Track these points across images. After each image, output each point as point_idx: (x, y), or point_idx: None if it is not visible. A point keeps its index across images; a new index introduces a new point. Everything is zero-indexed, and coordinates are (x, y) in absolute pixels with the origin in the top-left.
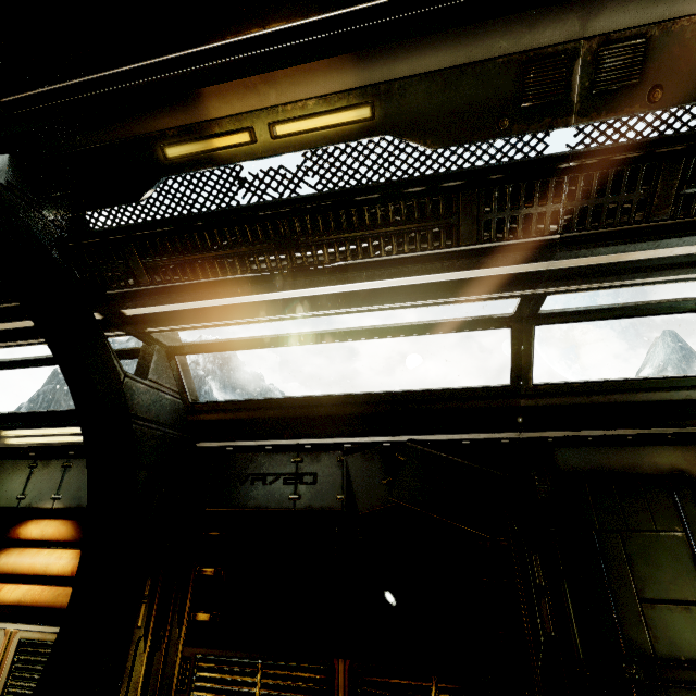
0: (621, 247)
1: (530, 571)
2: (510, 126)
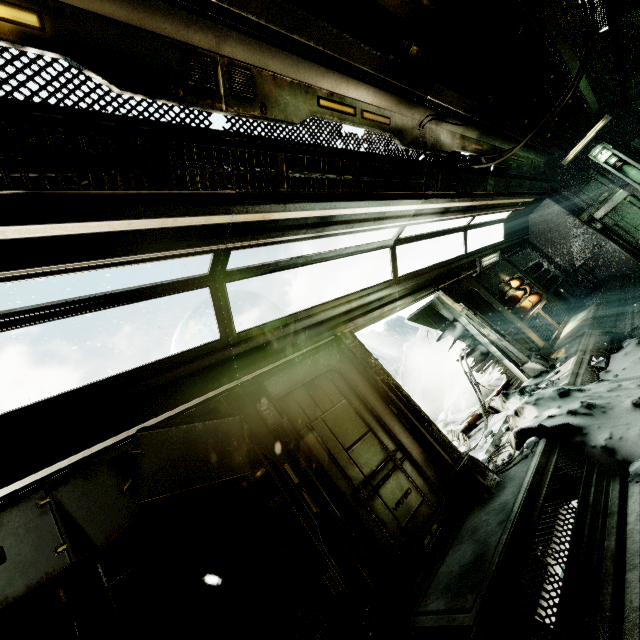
0: (269, 207)
1: (287, 478)
2: (185, 95)
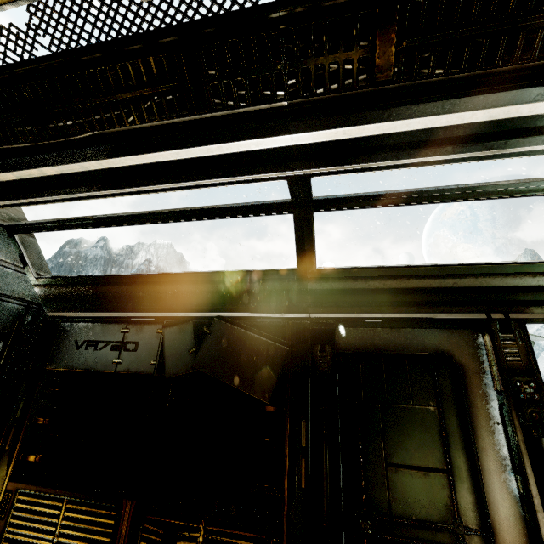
0: (352, 117)
1: (297, 434)
2: None
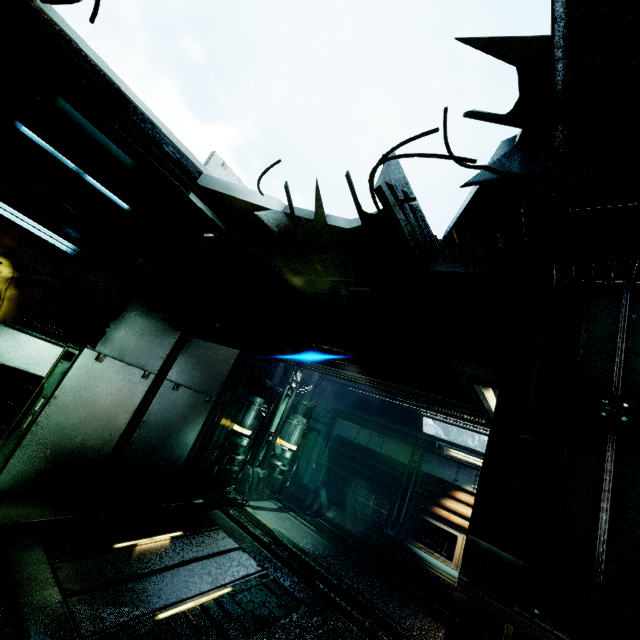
0: None
1: None
2: None
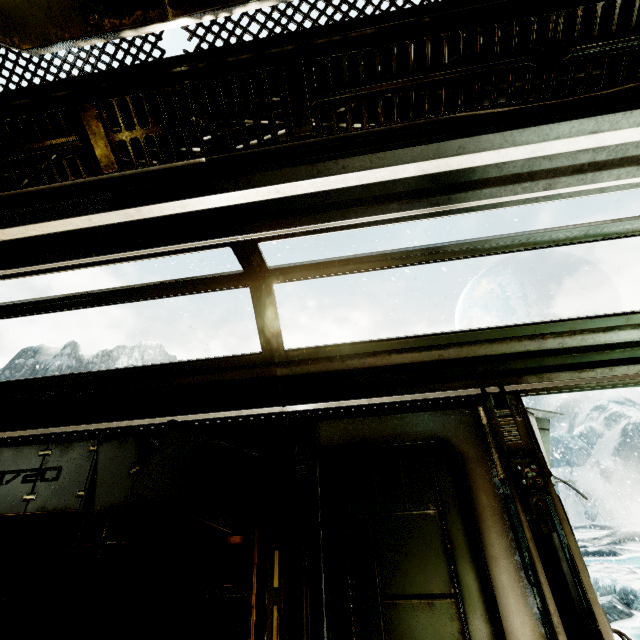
0: (280, 174)
1: (267, 571)
2: (101, 21)
